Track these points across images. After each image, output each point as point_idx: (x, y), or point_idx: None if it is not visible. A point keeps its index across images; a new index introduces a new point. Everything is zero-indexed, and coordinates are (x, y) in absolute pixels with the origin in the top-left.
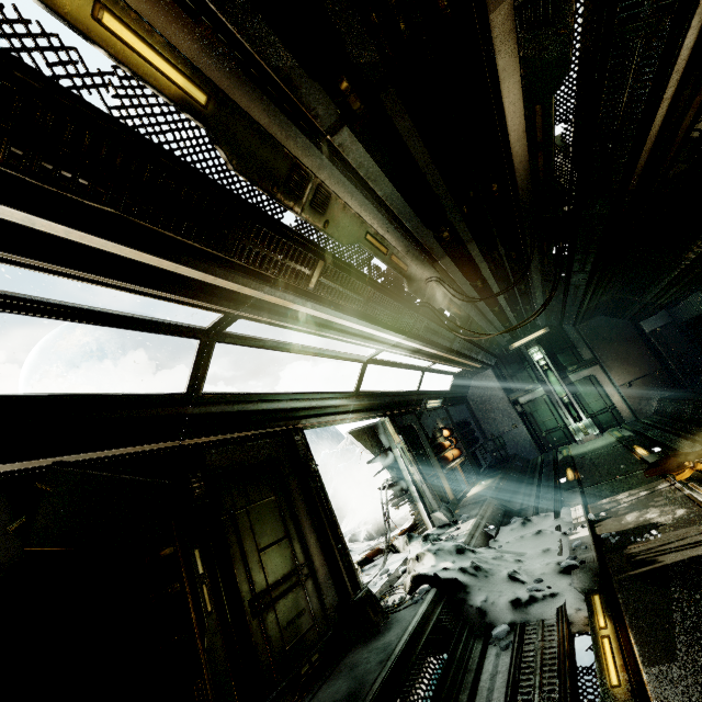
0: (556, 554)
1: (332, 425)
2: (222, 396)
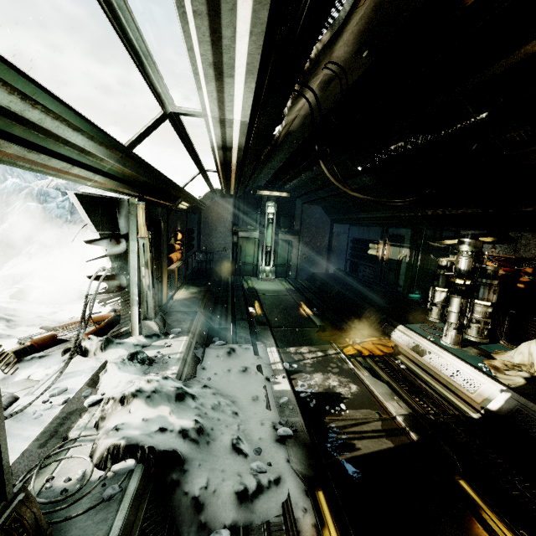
0: (265, 407)
1: (58, 177)
2: None
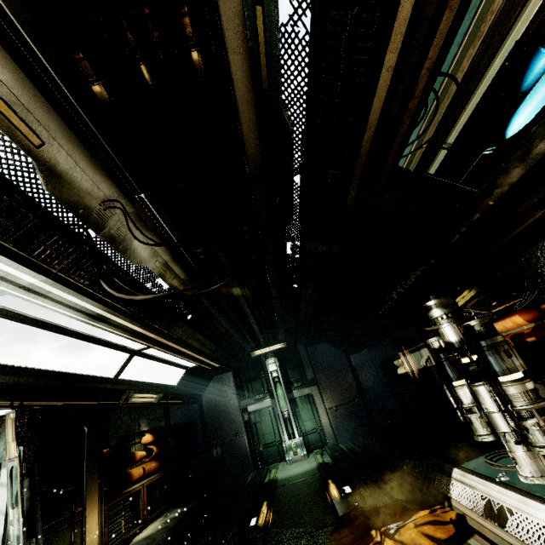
0: None
1: None
2: None
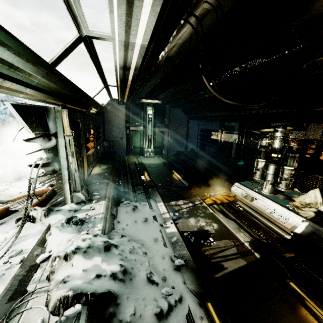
0: (163, 245)
1: None
2: None
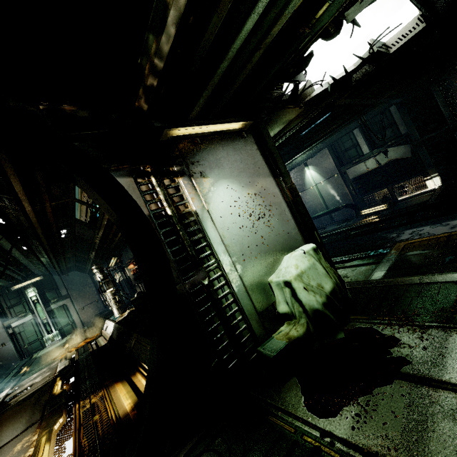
0: None
1: None
2: None
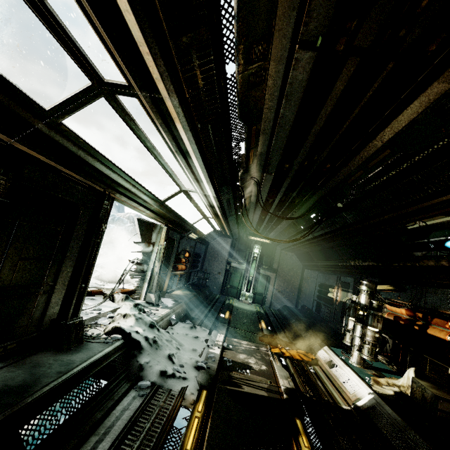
0: (198, 355)
1: (133, 209)
2: (75, 136)
